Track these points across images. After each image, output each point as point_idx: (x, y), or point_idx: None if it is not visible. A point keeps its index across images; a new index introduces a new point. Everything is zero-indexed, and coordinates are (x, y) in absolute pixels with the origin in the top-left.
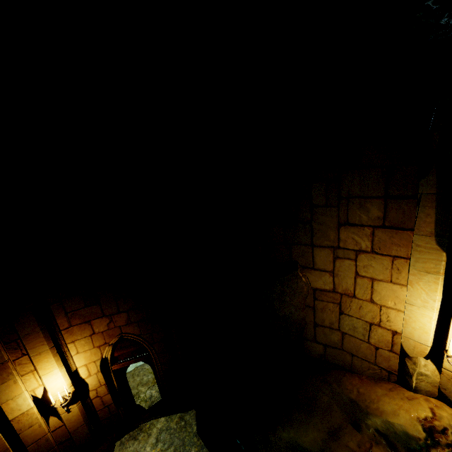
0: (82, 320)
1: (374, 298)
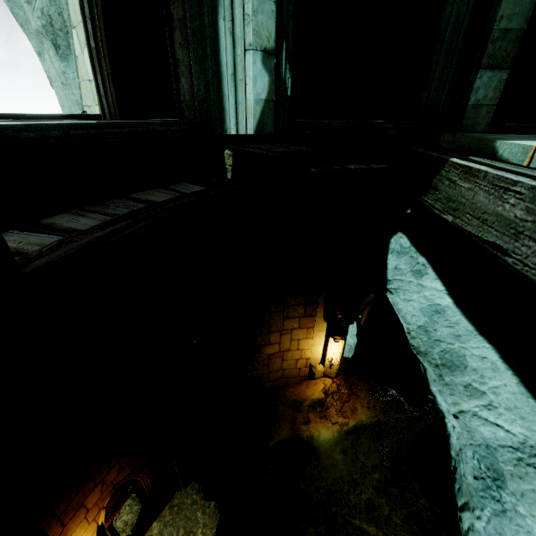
0: (76, 510)
1: (299, 347)
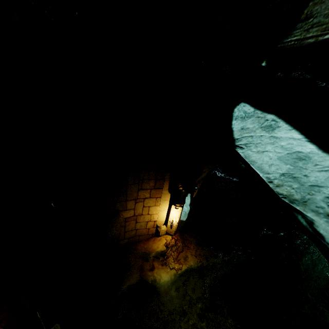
0: None
1: (149, 213)
